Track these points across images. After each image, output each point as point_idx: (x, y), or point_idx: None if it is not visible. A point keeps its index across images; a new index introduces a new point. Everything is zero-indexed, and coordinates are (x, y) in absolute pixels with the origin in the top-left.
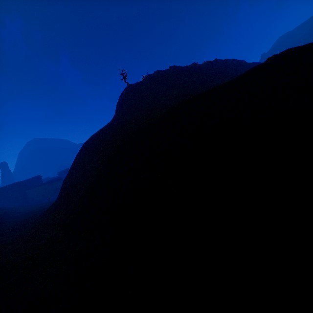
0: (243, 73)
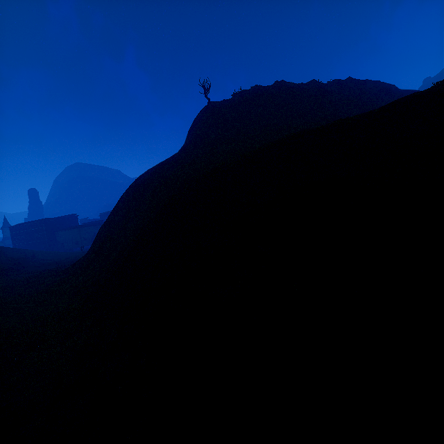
0: (388, 104)
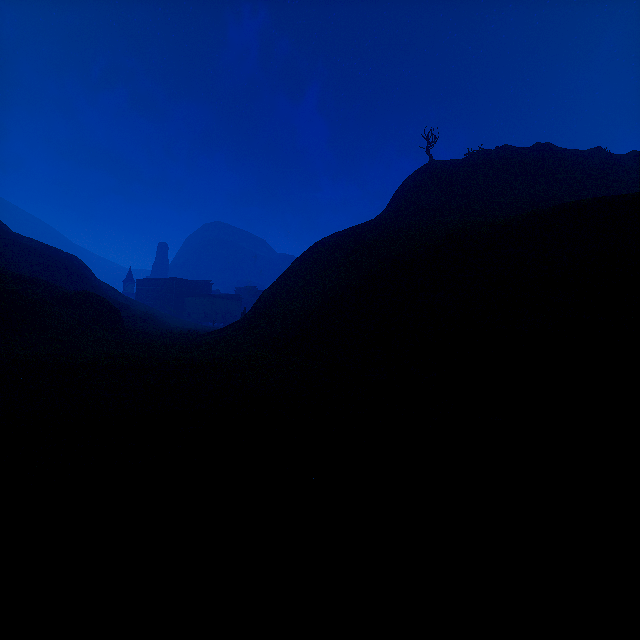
0: None
